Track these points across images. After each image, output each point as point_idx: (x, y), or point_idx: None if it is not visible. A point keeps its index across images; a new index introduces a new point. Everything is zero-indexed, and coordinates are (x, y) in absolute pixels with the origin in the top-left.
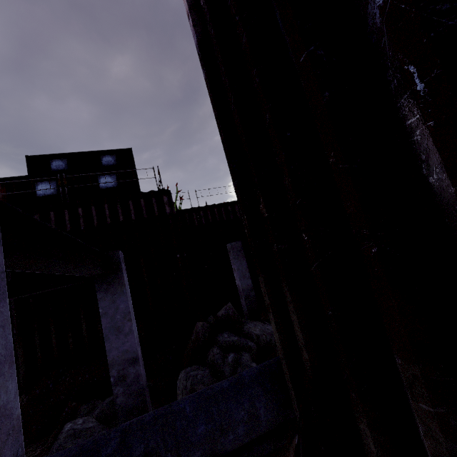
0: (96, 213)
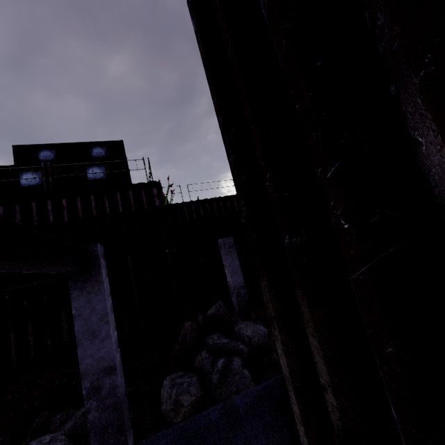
0: (81, 205)
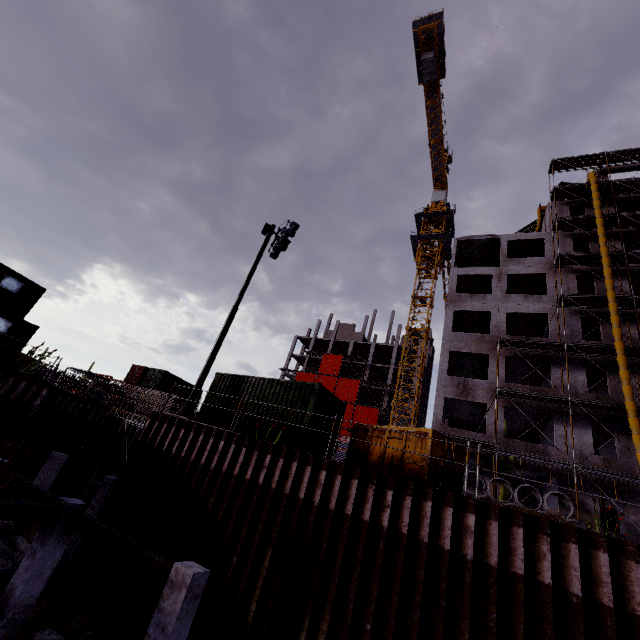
0: None
